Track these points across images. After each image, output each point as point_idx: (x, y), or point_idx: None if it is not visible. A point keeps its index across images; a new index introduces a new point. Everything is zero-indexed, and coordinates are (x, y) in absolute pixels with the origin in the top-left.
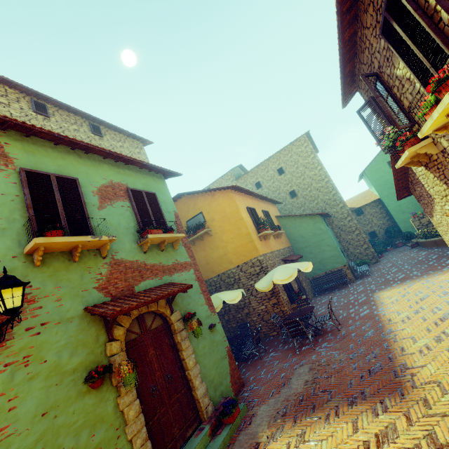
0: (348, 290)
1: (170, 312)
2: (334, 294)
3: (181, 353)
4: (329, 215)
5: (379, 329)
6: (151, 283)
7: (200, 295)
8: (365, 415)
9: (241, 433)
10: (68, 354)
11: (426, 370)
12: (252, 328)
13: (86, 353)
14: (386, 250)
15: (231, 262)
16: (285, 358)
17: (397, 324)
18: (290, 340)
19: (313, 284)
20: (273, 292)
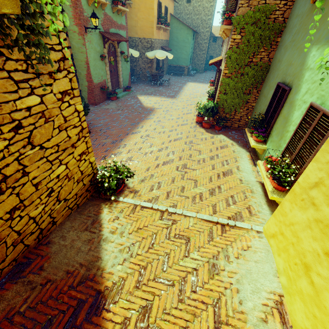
0: (181, 78)
1: (117, 47)
2: (174, 77)
3: (118, 65)
4: (197, 32)
5: (180, 89)
6: (114, 30)
7: (126, 45)
8: (164, 98)
9: (131, 94)
10: (97, 46)
11: (182, 97)
12: (135, 73)
13: (100, 48)
14: (210, 70)
15: (137, 33)
16: (147, 86)
17: (185, 90)
18: (150, 83)
19: (168, 68)
20: (151, 61)
